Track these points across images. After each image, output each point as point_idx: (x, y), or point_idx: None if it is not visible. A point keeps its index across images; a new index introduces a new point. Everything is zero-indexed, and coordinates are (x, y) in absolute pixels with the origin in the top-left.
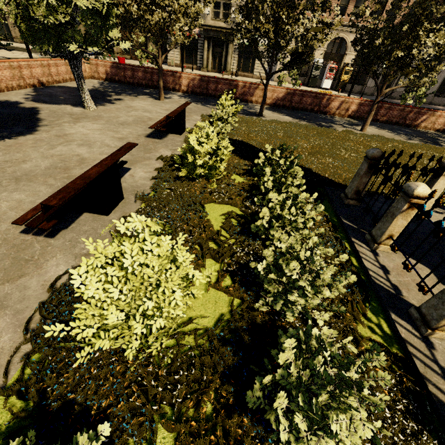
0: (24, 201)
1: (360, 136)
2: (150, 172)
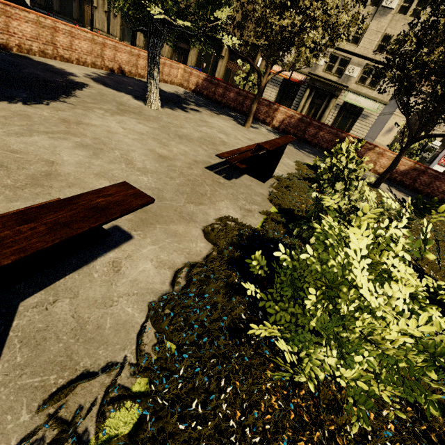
0: None
1: None
2: (172, 266)
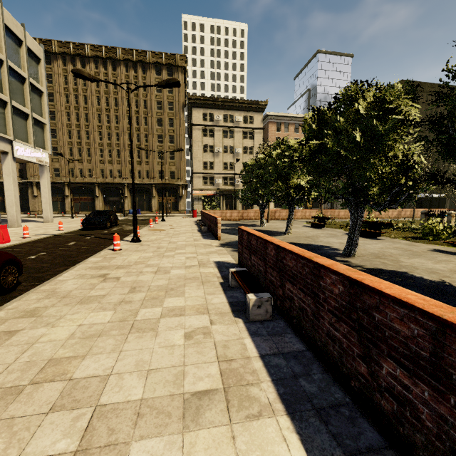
0: None
1: None
2: None
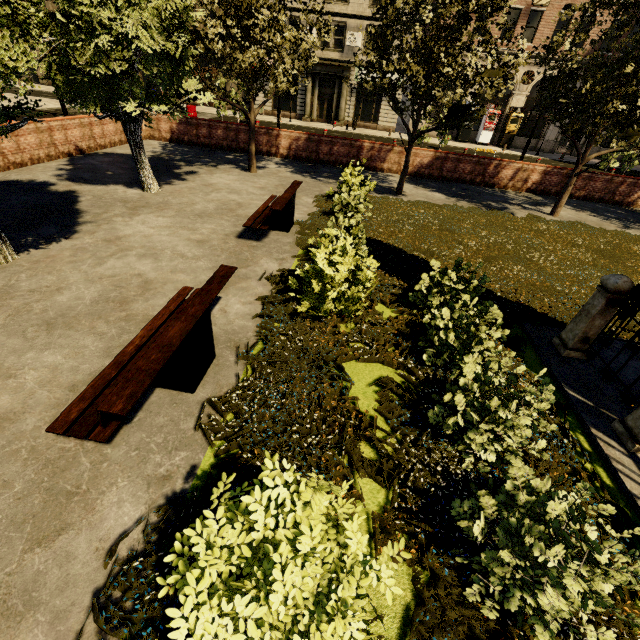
0: (61, 367)
1: (554, 226)
2: (250, 302)
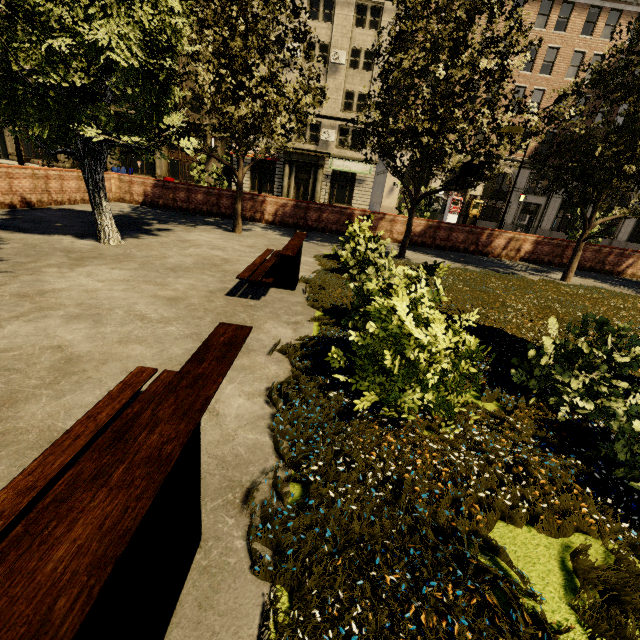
0: None
1: (580, 289)
2: (261, 393)
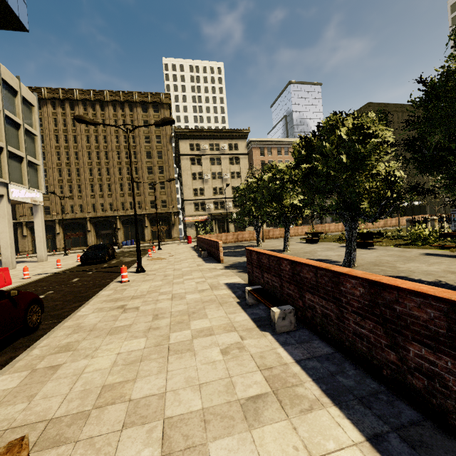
0: None
1: None
2: None
